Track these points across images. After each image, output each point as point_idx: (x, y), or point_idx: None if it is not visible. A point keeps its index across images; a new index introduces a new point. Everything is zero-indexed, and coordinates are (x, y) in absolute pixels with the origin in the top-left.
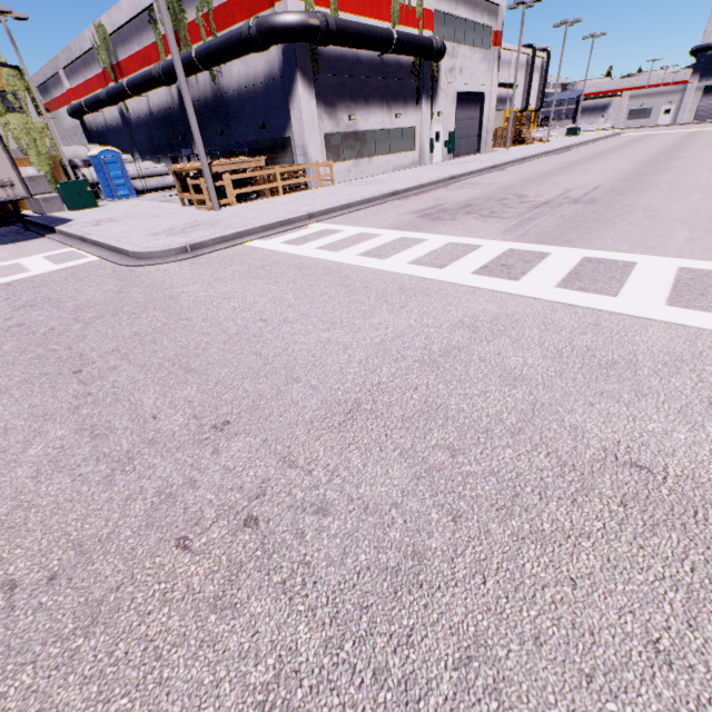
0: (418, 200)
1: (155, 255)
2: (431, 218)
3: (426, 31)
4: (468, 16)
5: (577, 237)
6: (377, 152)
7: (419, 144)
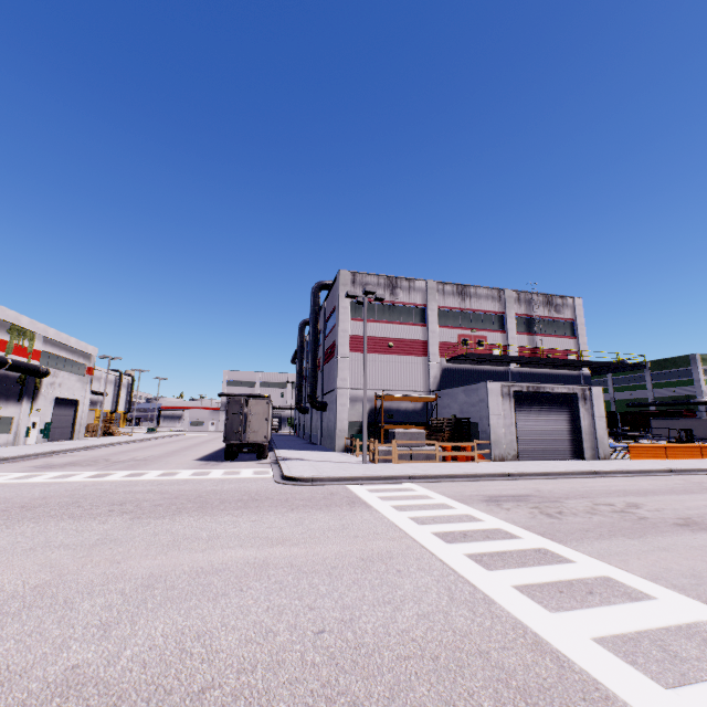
0: (30, 462)
1: None
2: (47, 468)
3: (35, 360)
4: (69, 356)
5: (133, 468)
6: None
7: (16, 429)
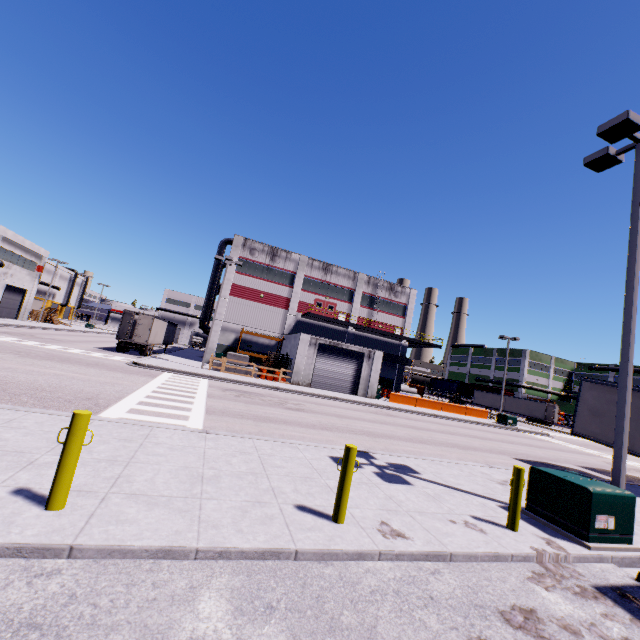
0: None
1: None
2: None
3: None
4: (23, 254)
5: (45, 342)
6: None
7: None
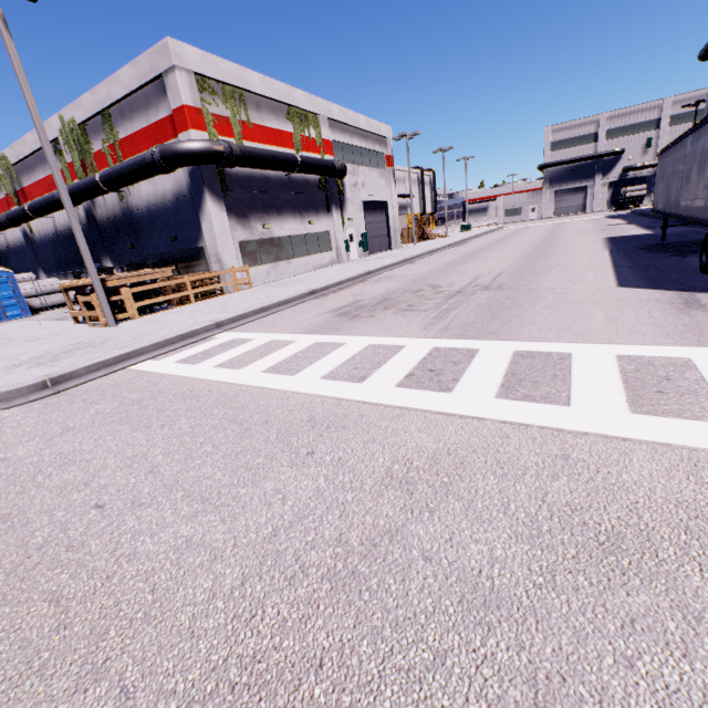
0: (337, 298)
1: None
2: (349, 316)
3: (328, 156)
4: (363, 145)
5: (500, 327)
6: (295, 255)
7: (335, 245)
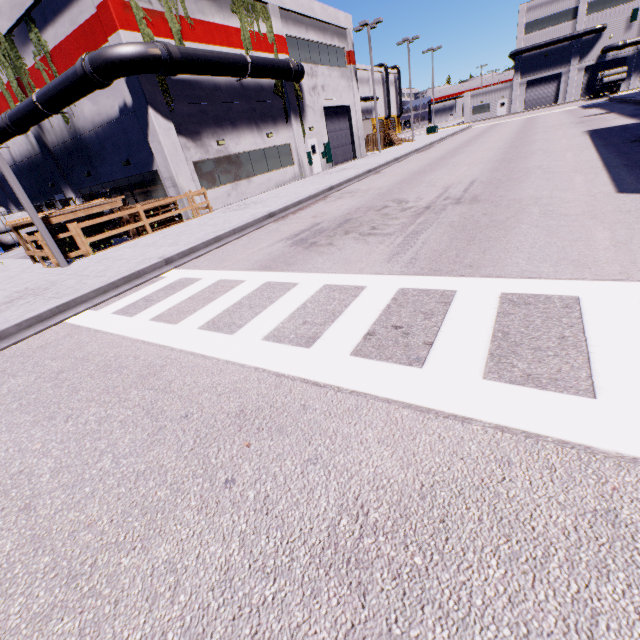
0: (295, 220)
1: None
2: (305, 245)
3: (282, 55)
4: (320, 39)
5: (479, 256)
6: (256, 172)
7: (297, 158)
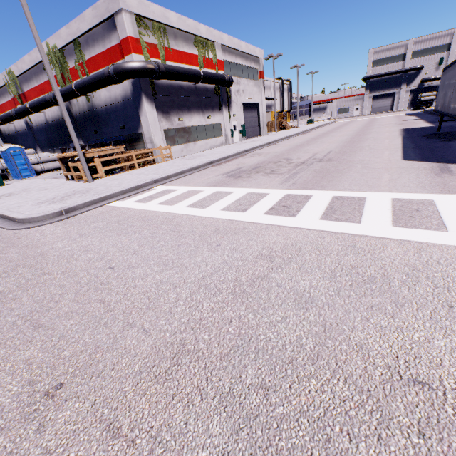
0: (226, 166)
1: (36, 219)
2: (235, 177)
3: (220, 71)
4: (243, 63)
5: (326, 183)
6: (199, 139)
7: (224, 132)
